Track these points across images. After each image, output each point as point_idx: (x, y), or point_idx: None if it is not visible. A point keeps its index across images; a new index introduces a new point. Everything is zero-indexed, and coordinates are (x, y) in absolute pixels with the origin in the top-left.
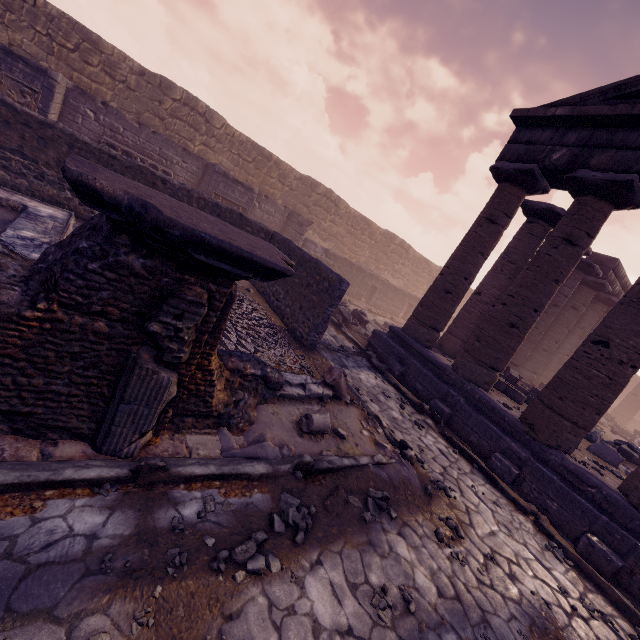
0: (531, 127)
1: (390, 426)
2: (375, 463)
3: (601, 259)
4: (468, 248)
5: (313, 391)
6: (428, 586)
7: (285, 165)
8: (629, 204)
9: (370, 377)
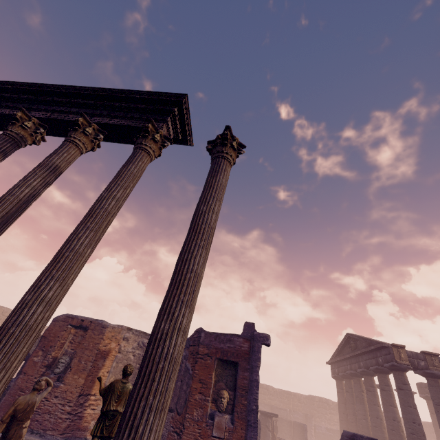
0: (331, 364)
1: None
2: None
3: (419, 384)
4: (338, 403)
5: None
6: None
7: (297, 394)
8: (351, 377)
9: None
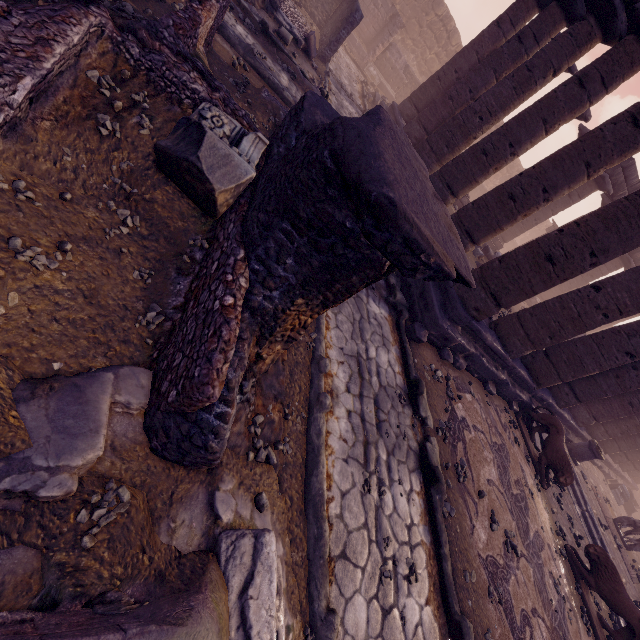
0: None
1: (333, 104)
2: (301, 71)
3: None
4: (470, 44)
5: (294, 31)
6: (284, 83)
7: None
8: (574, 17)
9: (352, 109)
